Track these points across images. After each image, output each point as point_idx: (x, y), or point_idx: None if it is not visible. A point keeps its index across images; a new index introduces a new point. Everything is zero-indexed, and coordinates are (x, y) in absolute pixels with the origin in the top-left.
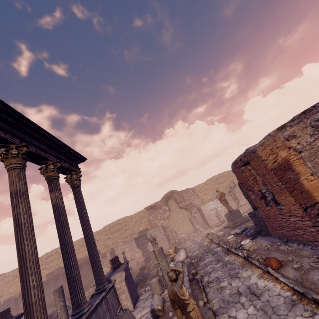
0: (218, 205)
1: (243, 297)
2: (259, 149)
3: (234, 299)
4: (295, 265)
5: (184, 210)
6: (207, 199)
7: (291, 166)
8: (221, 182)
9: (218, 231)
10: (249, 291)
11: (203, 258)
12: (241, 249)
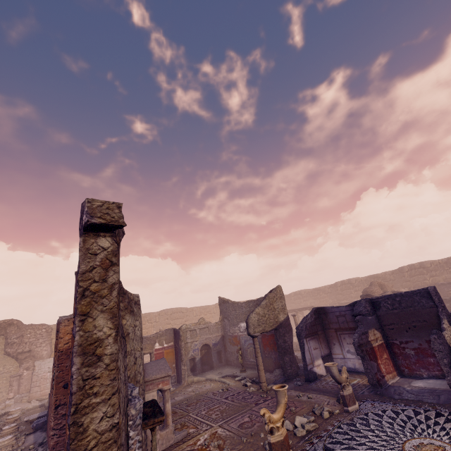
0: None
1: None
2: (64, 323)
3: None
4: None
5: (12, 359)
6: None
7: None
8: None
9: (22, 411)
10: None
11: None
12: None
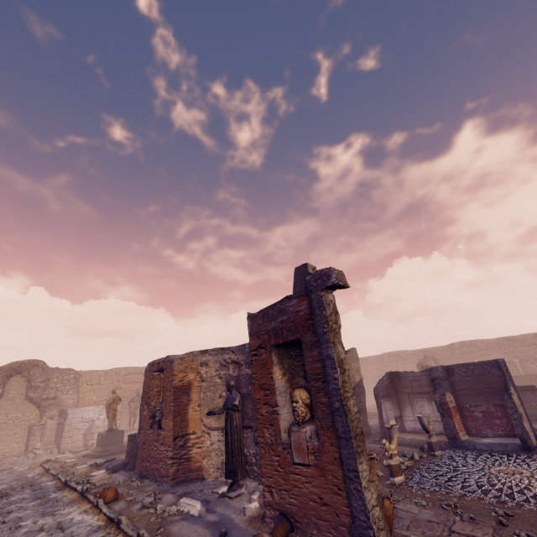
0: (101, 415)
1: (45, 532)
2: (177, 362)
3: (29, 536)
4: (130, 498)
5: (32, 405)
6: (90, 401)
7: (191, 391)
8: (131, 381)
9: (70, 458)
10: (57, 526)
11: (10, 495)
12: (85, 483)
